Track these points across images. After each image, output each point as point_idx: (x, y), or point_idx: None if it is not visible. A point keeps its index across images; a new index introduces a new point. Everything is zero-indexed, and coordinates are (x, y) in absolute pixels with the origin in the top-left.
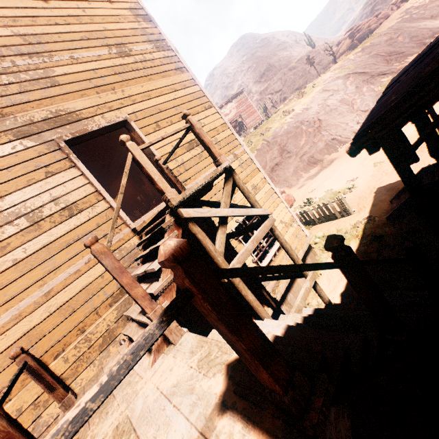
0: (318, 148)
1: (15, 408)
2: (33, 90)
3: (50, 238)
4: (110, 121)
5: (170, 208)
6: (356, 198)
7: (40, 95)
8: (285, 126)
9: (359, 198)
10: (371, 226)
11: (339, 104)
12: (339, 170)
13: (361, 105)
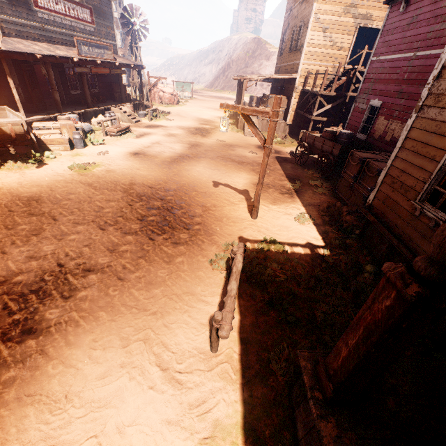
0: None
1: (299, 80)
2: (370, 1)
3: (331, 52)
4: (376, 27)
5: (356, 70)
6: None
7: (370, 4)
8: None
9: None
10: None
11: None
12: None
13: None
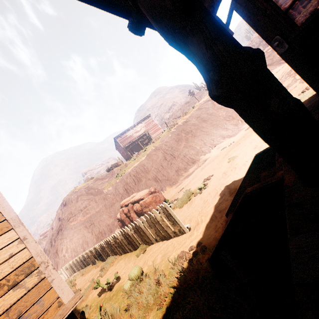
0: (195, 150)
1: None
2: None
3: None
4: None
5: None
6: (201, 203)
7: None
8: (169, 135)
9: (203, 203)
10: (186, 278)
11: (210, 116)
12: (205, 168)
13: (226, 116)
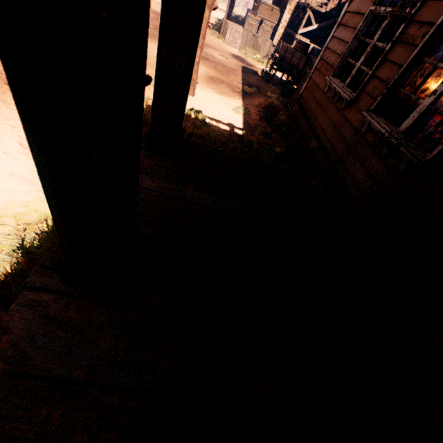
0: None
1: None
2: None
3: None
4: None
5: None
6: None
7: None
8: None
9: None
10: None
11: None
12: None
13: None
